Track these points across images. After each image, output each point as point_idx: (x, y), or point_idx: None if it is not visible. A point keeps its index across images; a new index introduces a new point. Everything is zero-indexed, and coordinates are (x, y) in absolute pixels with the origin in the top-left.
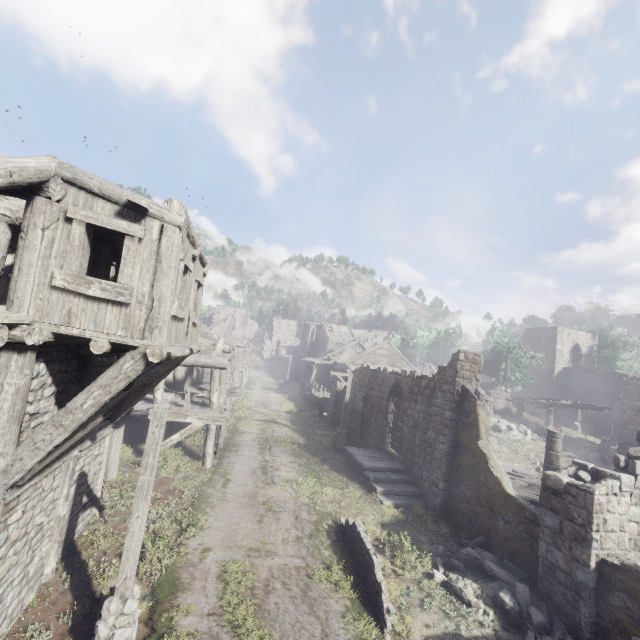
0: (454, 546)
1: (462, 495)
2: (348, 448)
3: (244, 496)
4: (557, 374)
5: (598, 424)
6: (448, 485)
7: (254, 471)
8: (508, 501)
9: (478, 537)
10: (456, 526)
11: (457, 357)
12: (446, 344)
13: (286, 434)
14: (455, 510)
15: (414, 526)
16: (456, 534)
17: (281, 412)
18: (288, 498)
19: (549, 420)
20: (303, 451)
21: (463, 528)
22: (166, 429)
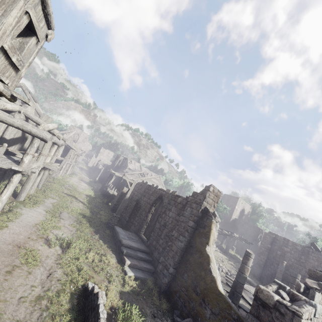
0: (168, 321)
1: (184, 281)
2: (116, 227)
3: (10, 243)
4: (232, 220)
5: (242, 250)
6: (175, 271)
7: (36, 225)
8: (219, 297)
9: (188, 318)
10: (172, 303)
11: (208, 188)
12: (186, 189)
13: (77, 206)
14: (175, 291)
15: (144, 298)
16: (171, 310)
17: (83, 194)
18: (52, 254)
19: (223, 242)
20: (85, 221)
21: (177, 306)
22: None
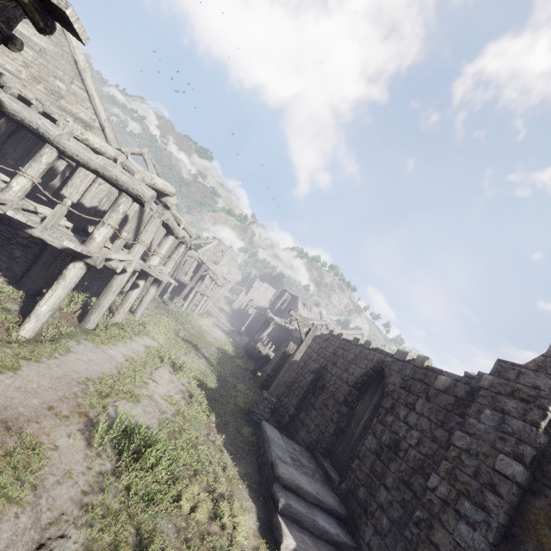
0: None
1: None
2: (266, 426)
3: None
4: None
5: None
6: None
7: (86, 380)
8: None
9: None
10: None
11: None
12: None
13: (192, 361)
14: None
15: None
16: None
17: (213, 345)
18: (83, 469)
19: None
20: (201, 396)
21: None
22: (27, 261)
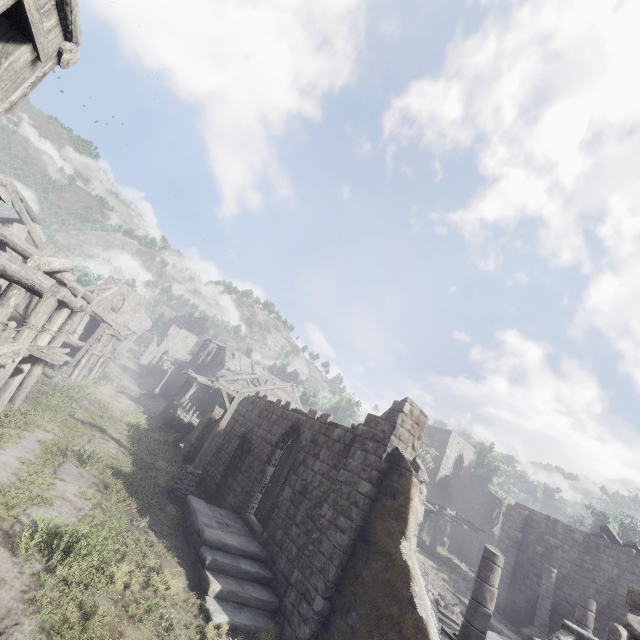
0: None
1: (349, 633)
2: (192, 499)
3: None
4: (439, 479)
5: (463, 545)
6: (329, 606)
7: None
8: None
9: None
10: None
11: (401, 407)
12: (345, 413)
13: (103, 449)
14: None
15: None
16: None
17: (121, 422)
18: (16, 574)
19: (424, 528)
20: (118, 484)
21: None
22: None
